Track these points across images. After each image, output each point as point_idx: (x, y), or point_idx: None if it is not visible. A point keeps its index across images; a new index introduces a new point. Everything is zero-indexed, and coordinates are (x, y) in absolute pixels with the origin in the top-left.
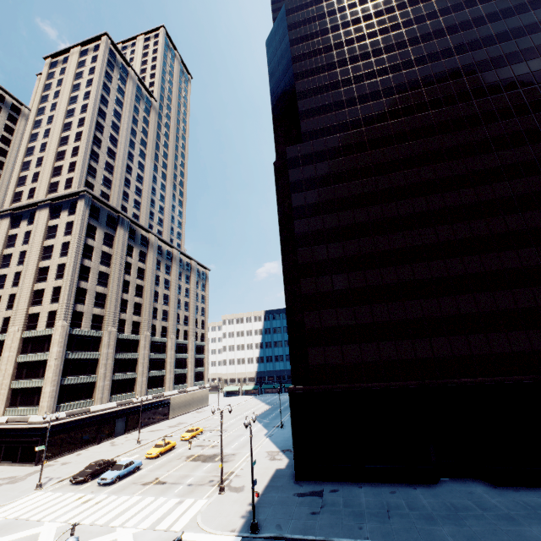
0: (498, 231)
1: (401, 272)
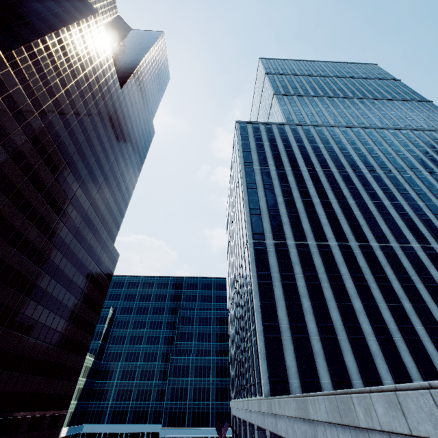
0: (21, 270)
1: None
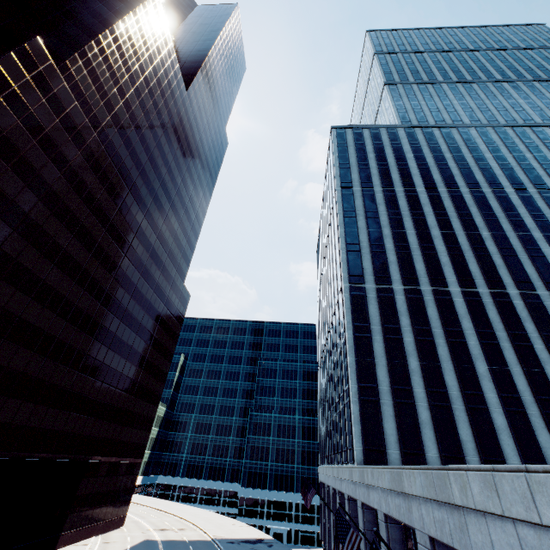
0: (91, 312)
1: (0, 290)
